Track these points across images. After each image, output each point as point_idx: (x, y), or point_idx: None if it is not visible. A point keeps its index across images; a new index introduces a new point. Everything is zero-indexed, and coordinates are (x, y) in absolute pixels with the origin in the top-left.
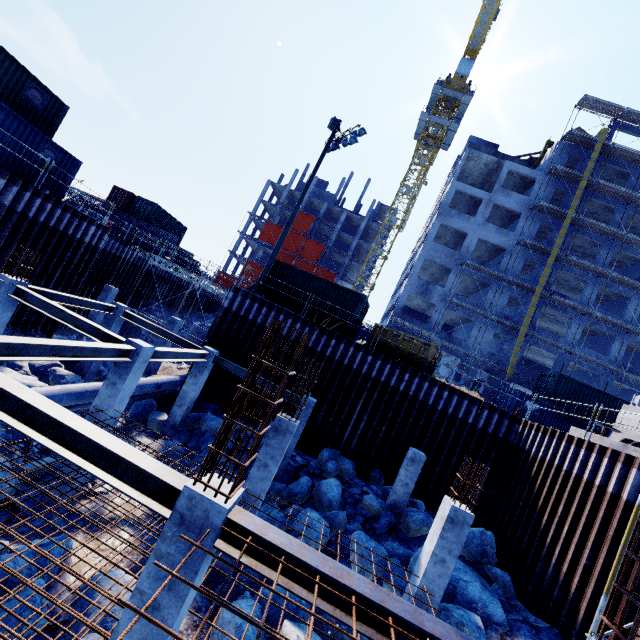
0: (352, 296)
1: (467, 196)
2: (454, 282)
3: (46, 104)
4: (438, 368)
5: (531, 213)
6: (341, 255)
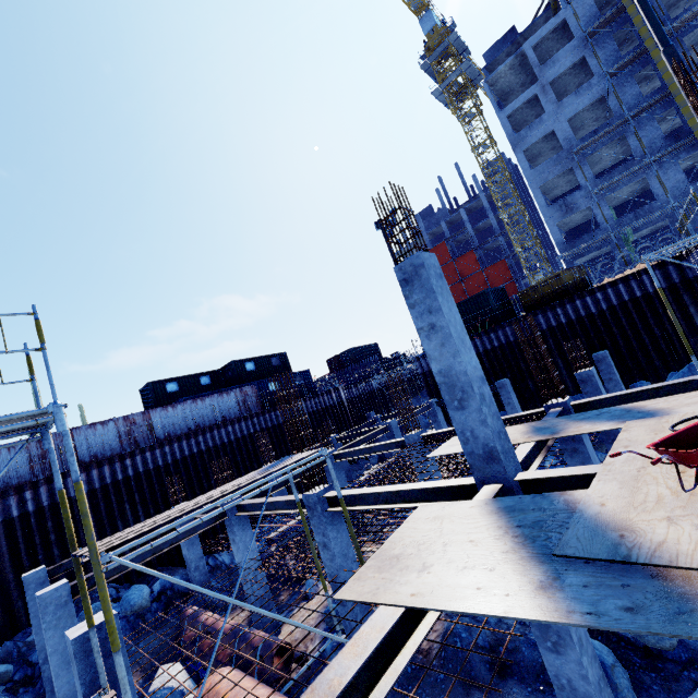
0: (480, 297)
1: (522, 106)
2: (585, 174)
3: (280, 360)
4: (636, 257)
5: (592, 44)
6: (493, 241)
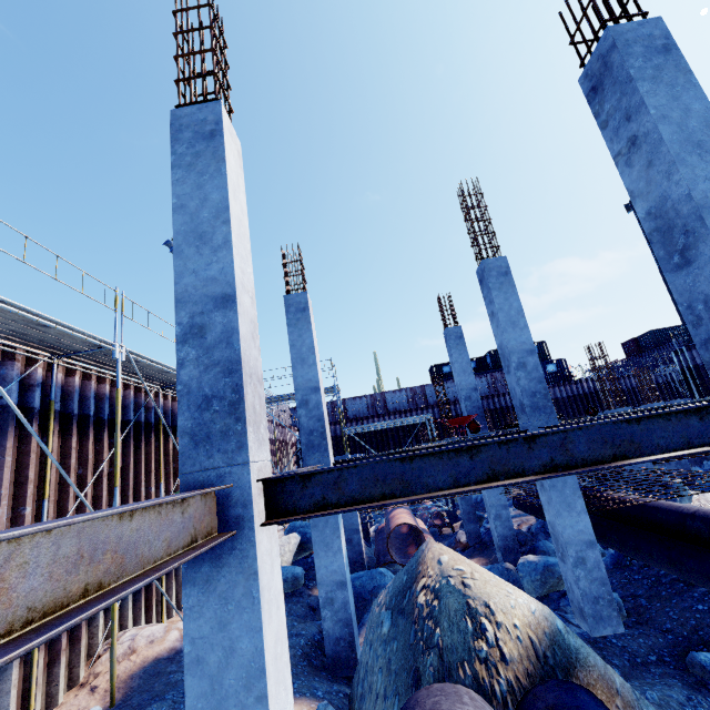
0: None
1: None
2: None
3: (537, 349)
4: None
5: None
6: None
